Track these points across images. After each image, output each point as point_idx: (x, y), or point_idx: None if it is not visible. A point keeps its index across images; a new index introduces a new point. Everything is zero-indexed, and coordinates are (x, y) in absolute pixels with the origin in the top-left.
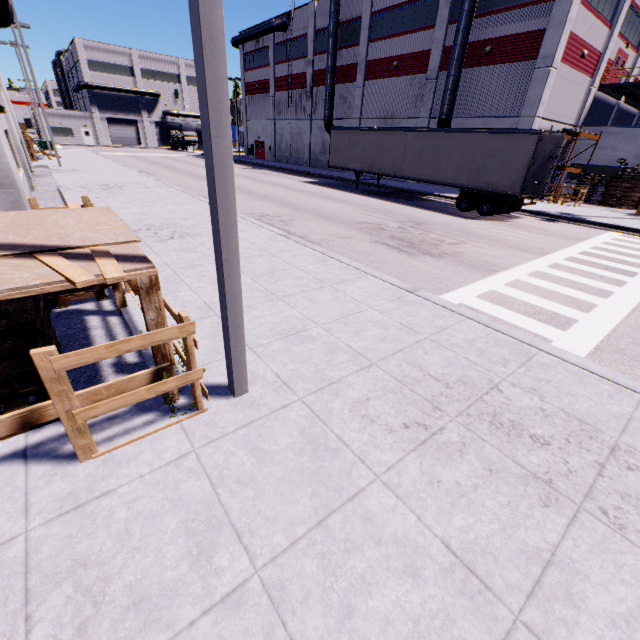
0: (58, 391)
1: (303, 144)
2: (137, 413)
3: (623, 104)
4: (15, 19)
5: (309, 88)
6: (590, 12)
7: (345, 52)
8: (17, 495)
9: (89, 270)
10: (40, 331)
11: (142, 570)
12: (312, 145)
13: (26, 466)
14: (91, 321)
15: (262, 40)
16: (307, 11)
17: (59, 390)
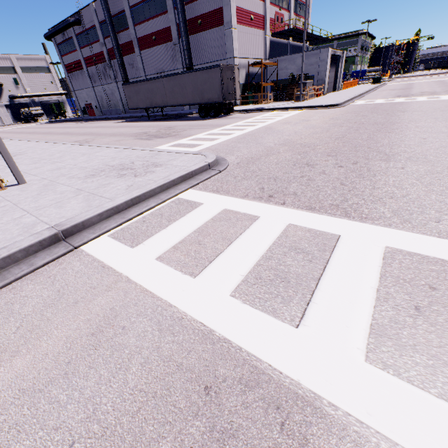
0: None
1: (117, 100)
2: None
3: (293, 42)
4: None
5: (108, 61)
6: None
7: (122, 34)
8: None
9: None
10: None
11: None
12: (123, 99)
13: None
14: None
15: (66, 33)
16: (90, 10)
17: None
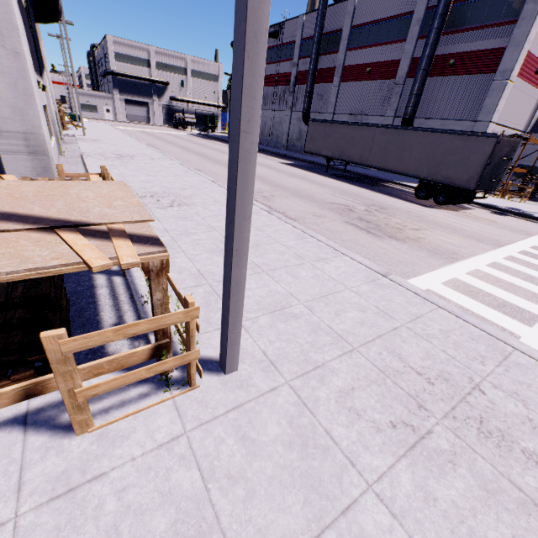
0: (63, 371)
1: (282, 131)
2: (133, 383)
3: None
4: (62, 17)
5: (292, 85)
6: None
7: (325, 57)
8: (12, 469)
9: (105, 251)
10: (52, 302)
11: None
12: (290, 132)
13: (24, 434)
14: (98, 279)
15: None
16: (296, 22)
17: (64, 370)
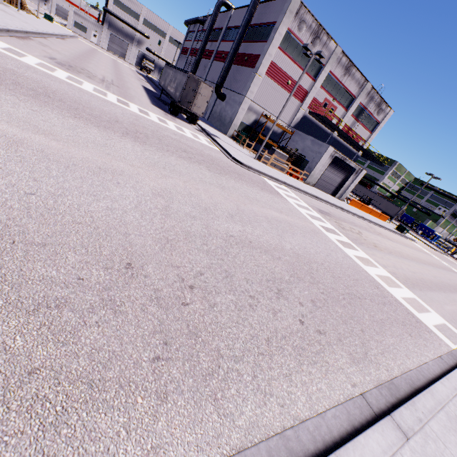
0: None
1: None
2: None
3: (340, 138)
4: None
5: None
6: (292, 61)
7: (214, 43)
8: None
9: None
10: None
11: None
12: None
13: None
14: None
15: (196, 27)
16: None
17: None
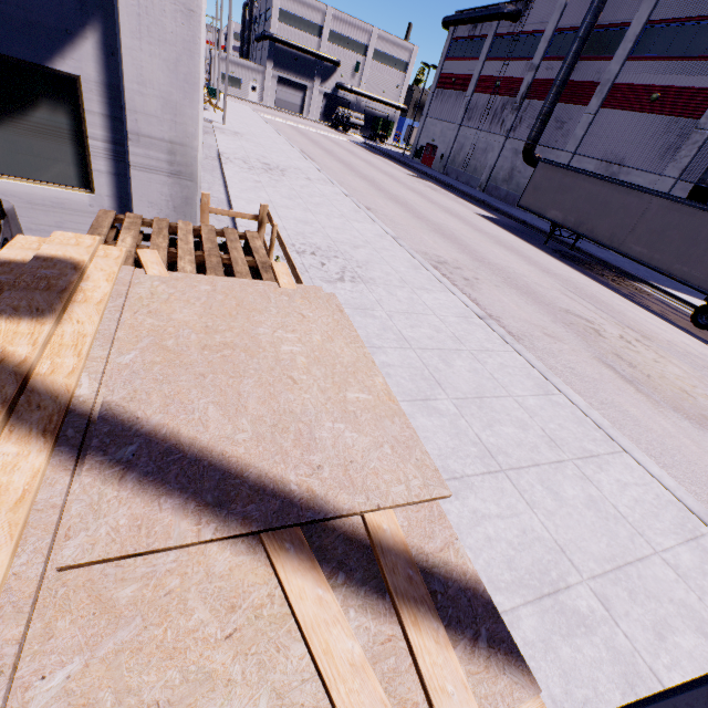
0: None
1: (485, 163)
2: None
3: None
4: None
5: (519, 98)
6: None
7: (587, 65)
8: None
9: (403, 699)
10: None
11: None
12: (496, 168)
13: None
14: None
15: (481, 26)
16: (554, 2)
17: None
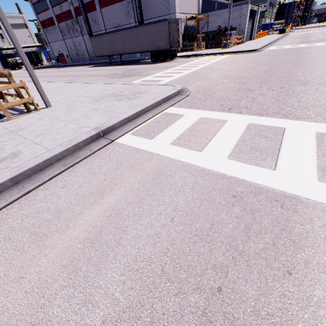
0: None
1: (83, 50)
2: (21, 115)
3: None
4: None
5: (75, 18)
6: None
7: None
8: None
9: None
10: None
11: (28, 123)
12: (88, 49)
13: None
14: None
15: None
16: None
17: None
